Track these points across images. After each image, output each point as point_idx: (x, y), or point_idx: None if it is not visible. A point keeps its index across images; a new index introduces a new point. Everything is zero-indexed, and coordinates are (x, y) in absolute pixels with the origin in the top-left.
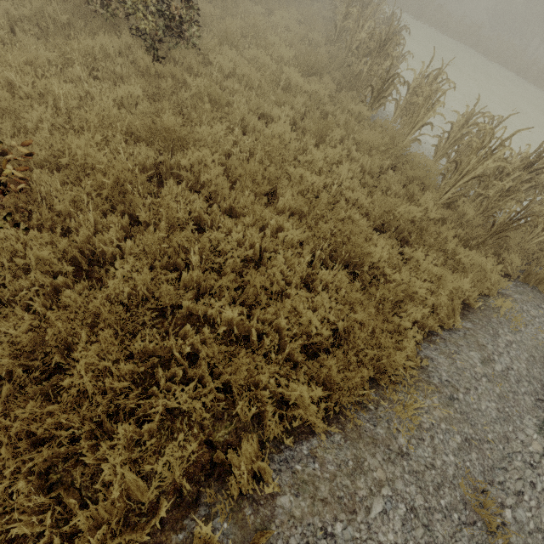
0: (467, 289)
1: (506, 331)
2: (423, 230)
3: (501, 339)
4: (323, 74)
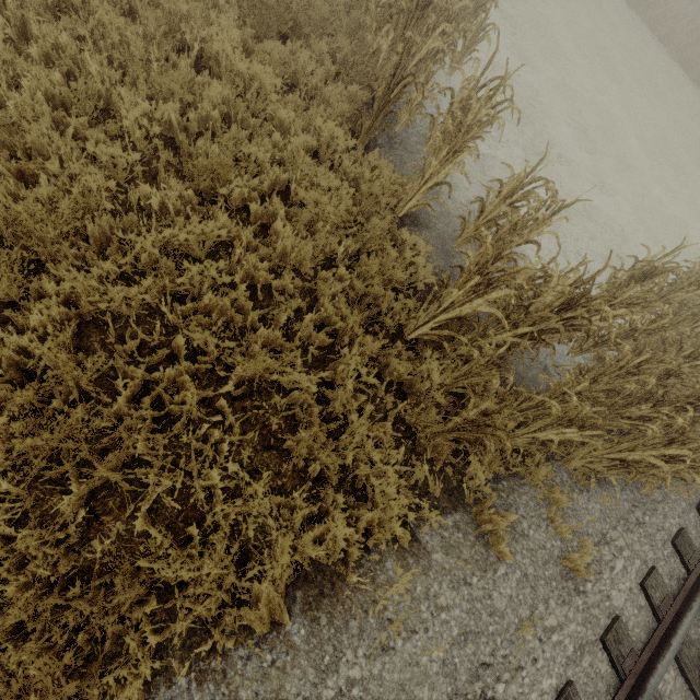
0: (355, 537)
1: (360, 653)
2: (335, 405)
3: (335, 678)
4: (311, 38)
